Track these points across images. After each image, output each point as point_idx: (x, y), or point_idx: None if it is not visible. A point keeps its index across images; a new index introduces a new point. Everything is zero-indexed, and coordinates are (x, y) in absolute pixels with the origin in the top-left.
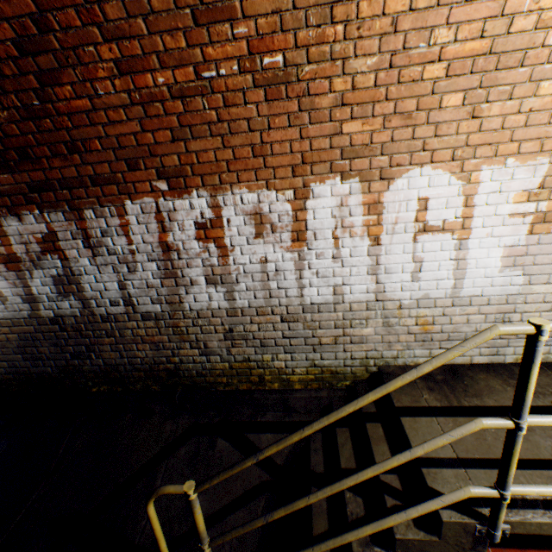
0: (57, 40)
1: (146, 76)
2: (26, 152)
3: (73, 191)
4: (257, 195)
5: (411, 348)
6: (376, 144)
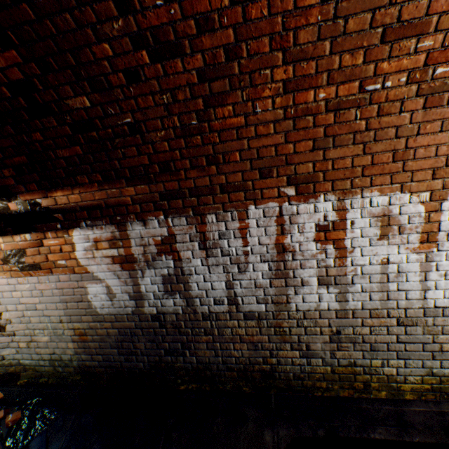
0: (238, 66)
1: (308, 92)
2: (167, 165)
3: (200, 198)
4: (388, 197)
5: None
6: None
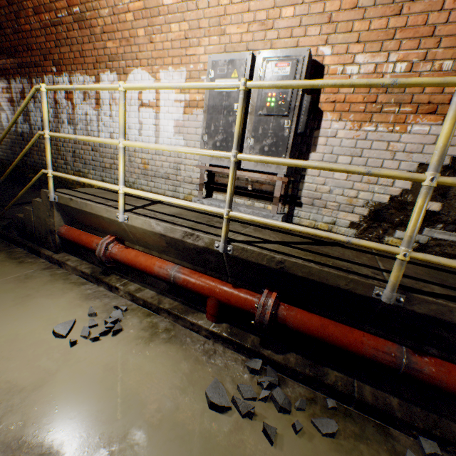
0: None
1: (43, 16)
2: (17, 49)
3: (30, 70)
4: (84, 78)
5: (140, 179)
6: (120, 54)
